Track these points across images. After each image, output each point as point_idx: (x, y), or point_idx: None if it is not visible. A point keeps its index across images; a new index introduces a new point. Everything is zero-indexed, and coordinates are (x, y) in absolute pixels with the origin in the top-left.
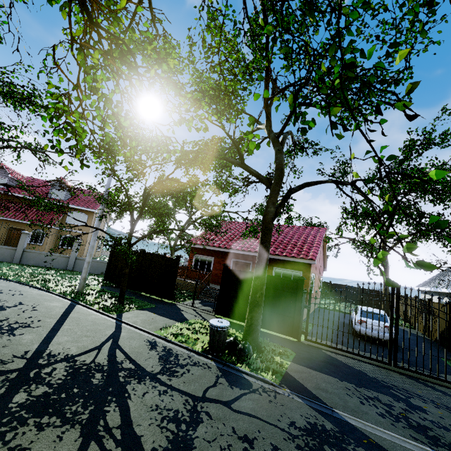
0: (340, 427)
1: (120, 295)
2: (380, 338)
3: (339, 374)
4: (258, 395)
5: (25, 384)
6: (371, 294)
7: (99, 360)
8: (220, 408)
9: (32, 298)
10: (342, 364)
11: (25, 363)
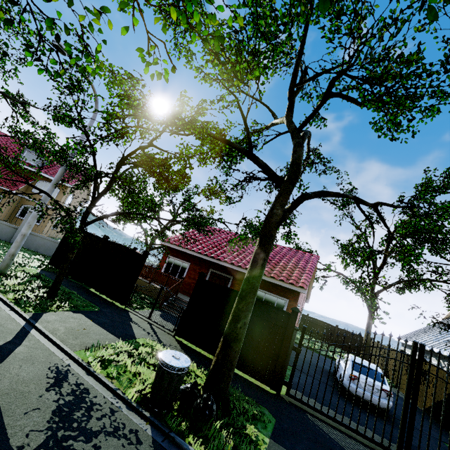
0: None
1: (52, 286)
2: (376, 404)
3: None
4: None
5: None
6: (348, 336)
7: None
8: None
9: None
10: (338, 449)
11: None
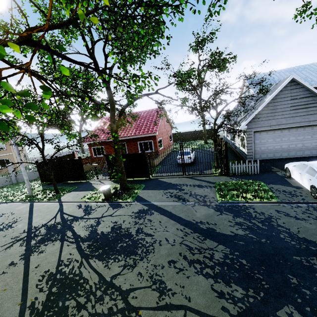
0: (149, 207)
1: (55, 190)
2: (187, 163)
3: (159, 188)
4: (123, 208)
5: (32, 238)
6: (202, 132)
7: (57, 221)
8: (107, 217)
9: (6, 209)
10: (163, 183)
11: (27, 233)
